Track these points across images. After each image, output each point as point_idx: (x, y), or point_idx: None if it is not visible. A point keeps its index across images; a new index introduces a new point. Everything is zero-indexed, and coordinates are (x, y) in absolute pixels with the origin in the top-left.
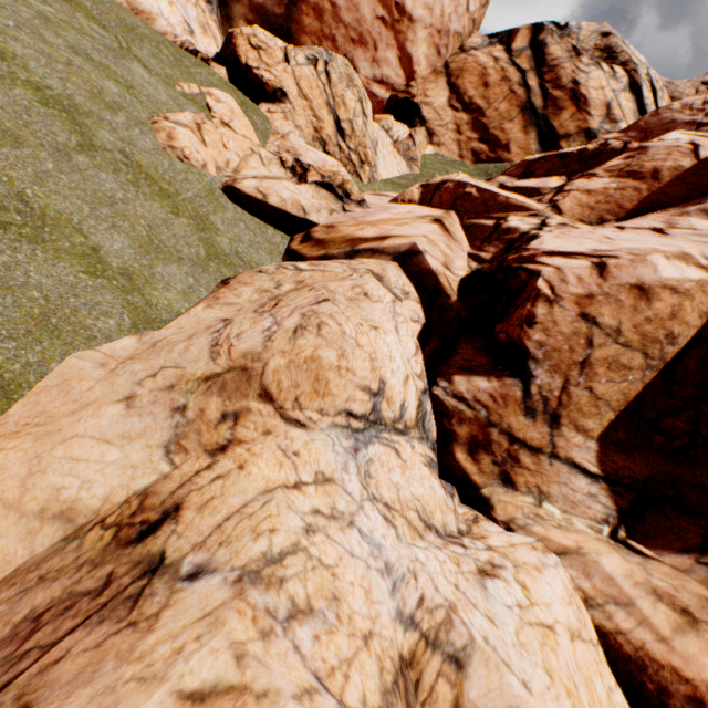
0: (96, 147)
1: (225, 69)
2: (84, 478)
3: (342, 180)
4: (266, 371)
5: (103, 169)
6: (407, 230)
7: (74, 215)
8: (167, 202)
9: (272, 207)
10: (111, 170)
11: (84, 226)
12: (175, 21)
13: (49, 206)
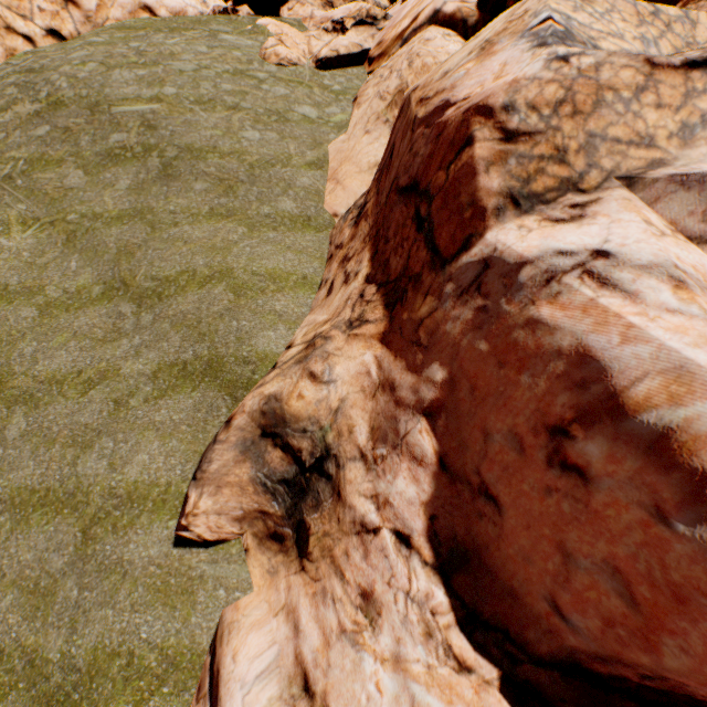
0: (263, 80)
1: (246, 6)
2: (373, 156)
3: (366, 12)
4: (408, 86)
5: (274, 86)
6: (427, 2)
7: (285, 107)
8: (303, 85)
9: (343, 57)
10: (276, 85)
11: (292, 109)
12: (194, 3)
13: (276, 108)
